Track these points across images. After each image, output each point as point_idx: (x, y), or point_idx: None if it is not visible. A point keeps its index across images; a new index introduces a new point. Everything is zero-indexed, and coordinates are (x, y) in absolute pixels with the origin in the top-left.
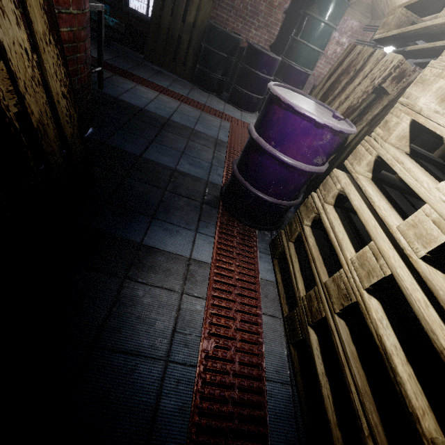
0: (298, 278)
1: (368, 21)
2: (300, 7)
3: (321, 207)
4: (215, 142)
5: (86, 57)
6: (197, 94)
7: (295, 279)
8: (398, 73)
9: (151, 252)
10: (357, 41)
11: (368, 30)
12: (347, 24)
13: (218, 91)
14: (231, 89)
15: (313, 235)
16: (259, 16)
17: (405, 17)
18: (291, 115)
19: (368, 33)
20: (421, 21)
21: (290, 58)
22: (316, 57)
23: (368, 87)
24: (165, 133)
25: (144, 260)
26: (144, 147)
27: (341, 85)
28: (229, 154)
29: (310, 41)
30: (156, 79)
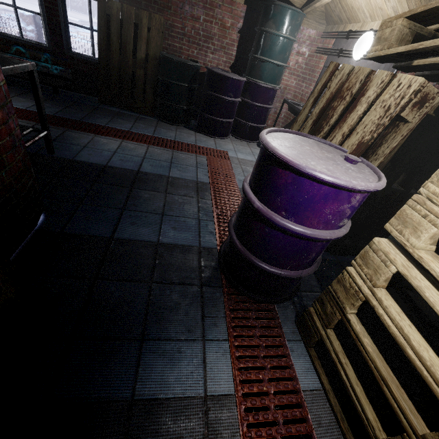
0: (361, 397)
1: (324, 27)
2: (254, 25)
3: (370, 294)
4: (196, 187)
5: (14, 139)
6: (164, 129)
7: (358, 400)
8: (419, 98)
9: (149, 412)
10: (318, 49)
11: (327, 37)
12: (304, 34)
13: (185, 121)
14: (199, 117)
15: (365, 328)
16: (213, 39)
17: (406, 29)
18: (305, 180)
19: (329, 40)
20: (426, 30)
21: (255, 76)
22: (281, 71)
23: (383, 118)
24: (137, 192)
25: (141, 434)
26: (114, 221)
27: (336, 113)
28: (214, 199)
29: (272, 57)
30: (116, 123)
